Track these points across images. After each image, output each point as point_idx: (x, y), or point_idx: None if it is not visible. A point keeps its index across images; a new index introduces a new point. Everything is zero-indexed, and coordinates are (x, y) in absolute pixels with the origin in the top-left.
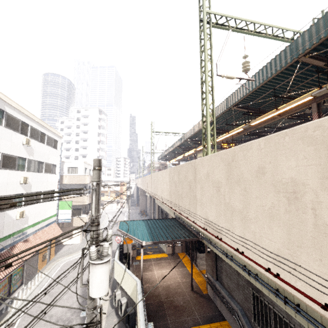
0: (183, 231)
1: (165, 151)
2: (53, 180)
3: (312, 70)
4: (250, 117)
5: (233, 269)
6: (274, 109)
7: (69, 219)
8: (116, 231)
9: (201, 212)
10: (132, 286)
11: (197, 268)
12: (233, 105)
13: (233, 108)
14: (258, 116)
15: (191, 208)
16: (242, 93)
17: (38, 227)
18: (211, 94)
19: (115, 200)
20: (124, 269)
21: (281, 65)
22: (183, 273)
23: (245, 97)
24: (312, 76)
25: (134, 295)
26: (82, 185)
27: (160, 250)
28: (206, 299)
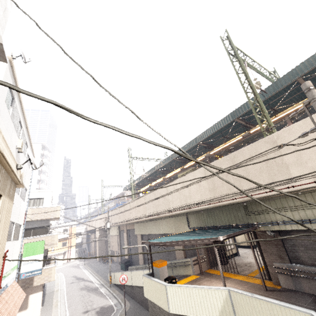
0: (229, 229)
1: (139, 178)
2: (22, 210)
3: (294, 91)
4: (238, 131)
5: (315, 236)
6: (257, 124)
7: (40, 269)
8: (85, 286)
9: (303, 171)
10: (220, 302)
11: (241, 275)
12: (239, 116)
13: (236, 120)
14: (243, 131)
15: (278, 178)
16: (249, 105)
17: (3, 284)
18: (253, 95)
19: (62, 252)
20: (194, 286)
21: (287, 82)
22: (235, 282)
23: (251, 109)
24: (291, 96)
25: (227, 313)
26: (48, 221)
27: (182, 276)
28: (288, 291)
